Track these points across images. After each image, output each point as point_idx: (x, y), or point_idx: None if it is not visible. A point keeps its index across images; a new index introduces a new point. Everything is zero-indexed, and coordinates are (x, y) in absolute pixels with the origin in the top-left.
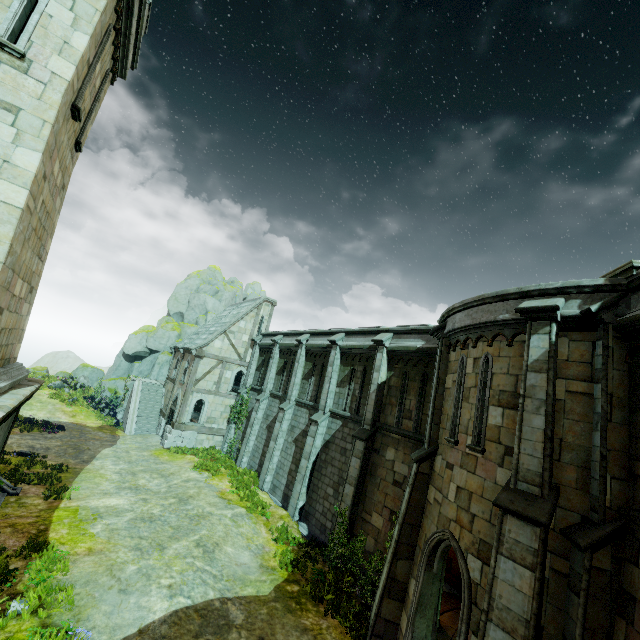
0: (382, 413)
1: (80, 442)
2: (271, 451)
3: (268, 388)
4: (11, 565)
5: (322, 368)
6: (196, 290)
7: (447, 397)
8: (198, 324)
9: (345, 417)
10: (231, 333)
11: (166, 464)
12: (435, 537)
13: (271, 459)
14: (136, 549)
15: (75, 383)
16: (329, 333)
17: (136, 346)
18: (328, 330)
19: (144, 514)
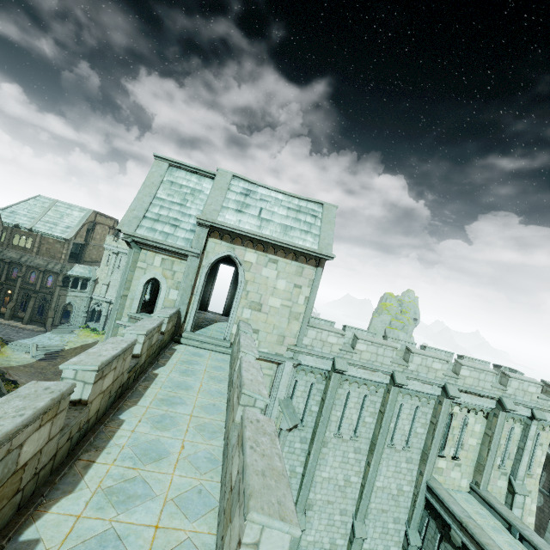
0: None
1: None
2: None
3: None
4: None
5: None
6: (388, 324)
7: None
8: None
9: None
10: None
11: None
12: None
13: None
14: None
15: None
16: None
17: None
18: None
19: None
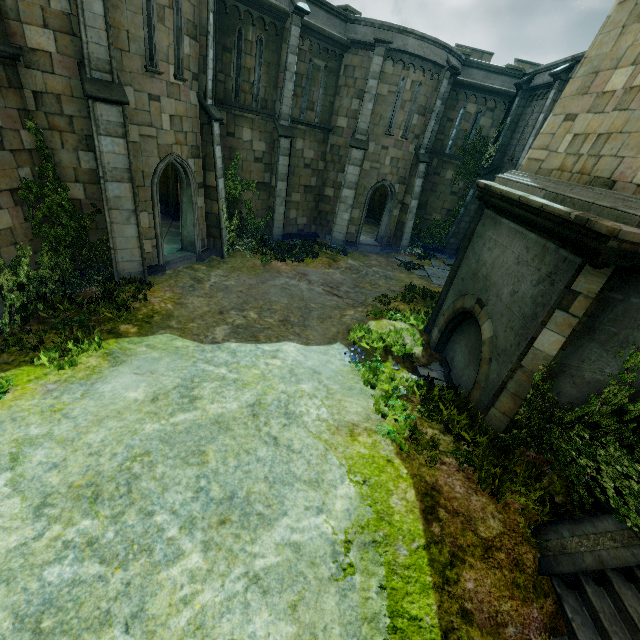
0: None
1: None
2: None
3: None
4: (431, 434)
5: None
6: None
7: (118, 2)
8: None
9: None
10: None
11: None
12: (163, 166)
13: None
14: (293, 416)
15: None
16: None
17: None
18: None
19: (232, 545)
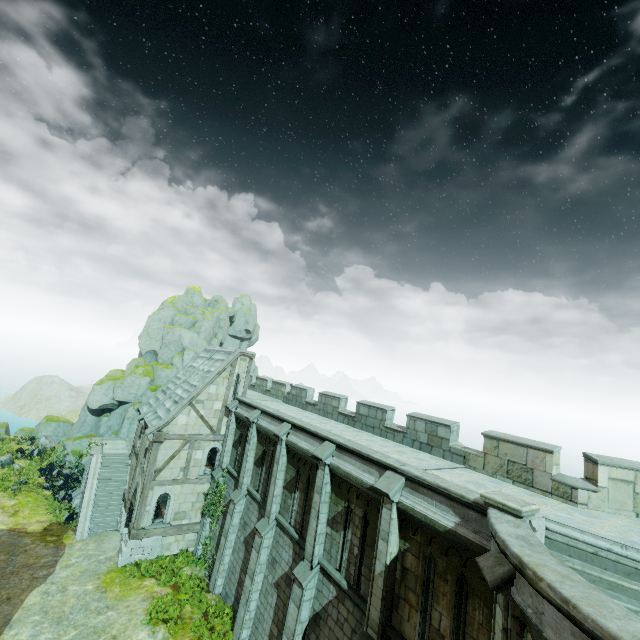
0: (395, 610)
1: (1, 582)
2: (247, 594)
3: (245, 483)
4: None
5: (308, 483)
6: (170, 322)
7: None
8: (174, 365)
9: (340, 587)
10: (199, 403)
11: (112, 610)
12: None
13: (247, 607)
14: None
15: (32, 449)
16: (315, 435)
17: (102, 398)
18: (313, 430)
19: None
